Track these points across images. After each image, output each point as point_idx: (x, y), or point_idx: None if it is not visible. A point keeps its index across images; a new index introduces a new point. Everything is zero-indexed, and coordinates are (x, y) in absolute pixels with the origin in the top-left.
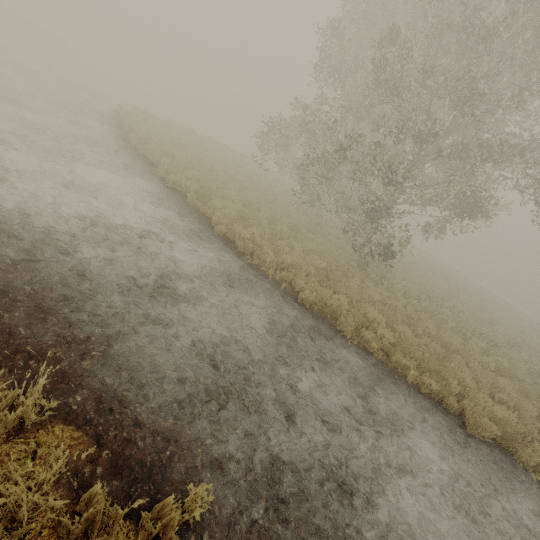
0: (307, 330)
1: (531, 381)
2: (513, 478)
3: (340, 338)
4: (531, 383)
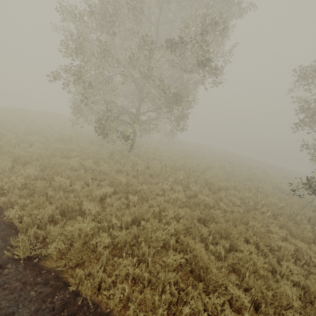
0: None
1: (241, 211)
2: (23, 308)
3: None
4: (241, 213)
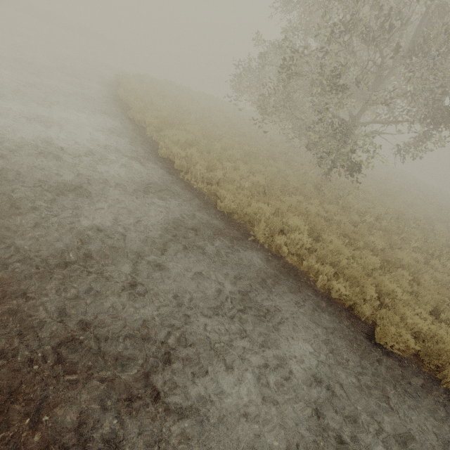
0: (213, 231)
1: None
2: (423, 397)
3: (250, 242)
4: None
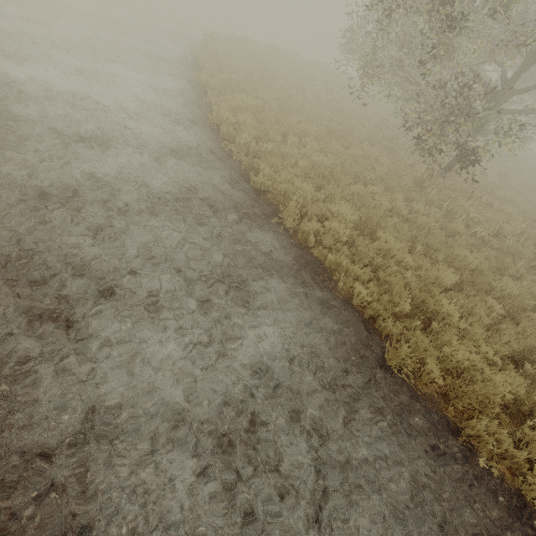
0: (229, 204)
1: None
2: (419, 437)
3: (273, 224)
4: None
